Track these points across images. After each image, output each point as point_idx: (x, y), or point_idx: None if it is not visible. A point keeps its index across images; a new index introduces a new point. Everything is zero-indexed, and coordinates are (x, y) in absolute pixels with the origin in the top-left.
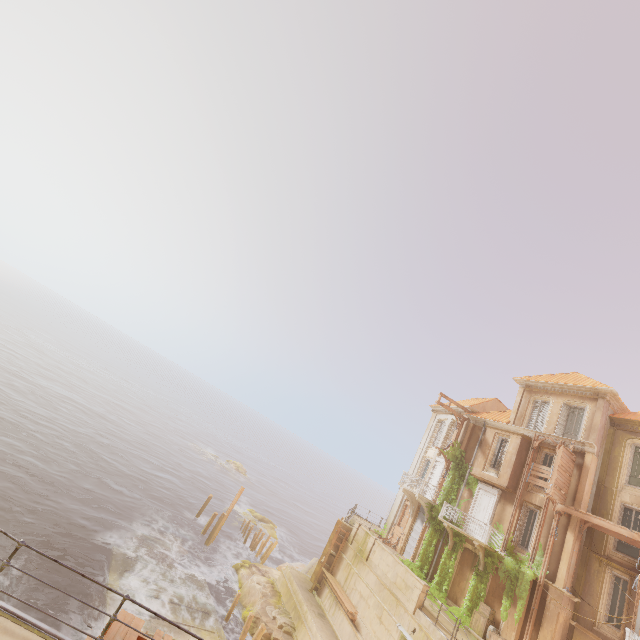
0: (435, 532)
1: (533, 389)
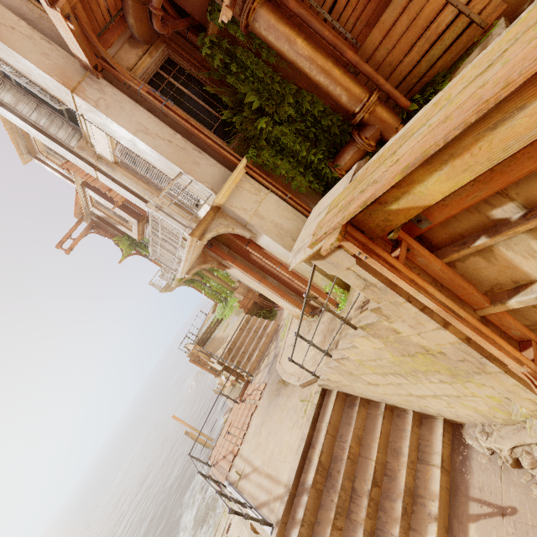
0: (194, 283)
1: (31, 149)
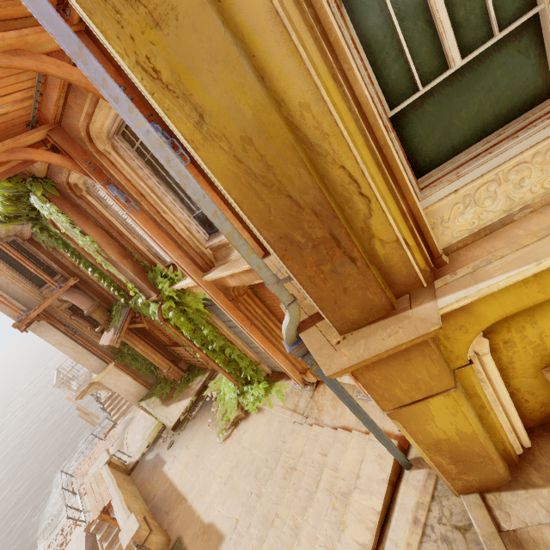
0: None
1: None
